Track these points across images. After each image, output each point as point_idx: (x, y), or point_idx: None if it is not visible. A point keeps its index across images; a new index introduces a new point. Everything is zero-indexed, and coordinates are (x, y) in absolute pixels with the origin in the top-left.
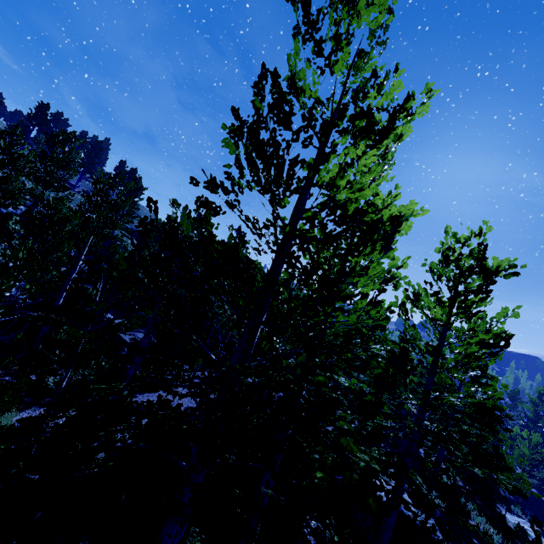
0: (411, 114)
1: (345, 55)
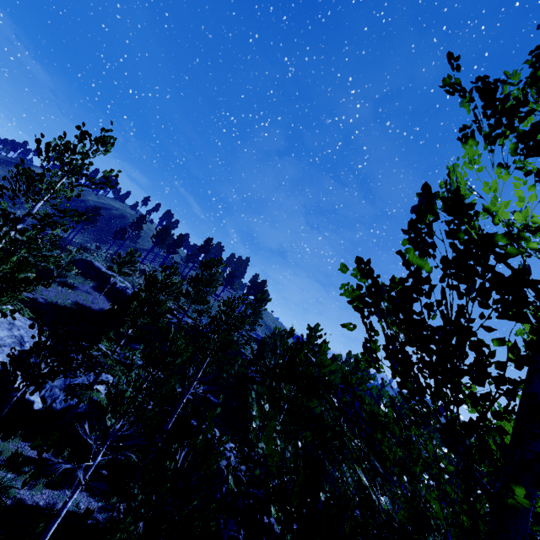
0: None
1: None
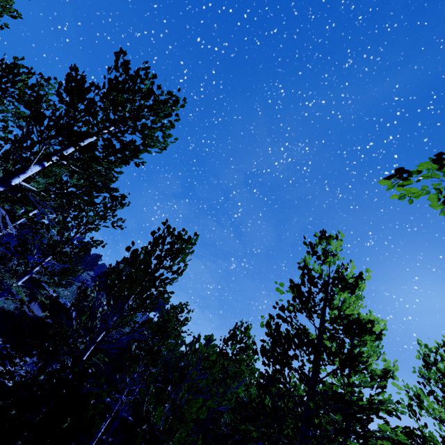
0: (364, 279)
1: (329, 259)
